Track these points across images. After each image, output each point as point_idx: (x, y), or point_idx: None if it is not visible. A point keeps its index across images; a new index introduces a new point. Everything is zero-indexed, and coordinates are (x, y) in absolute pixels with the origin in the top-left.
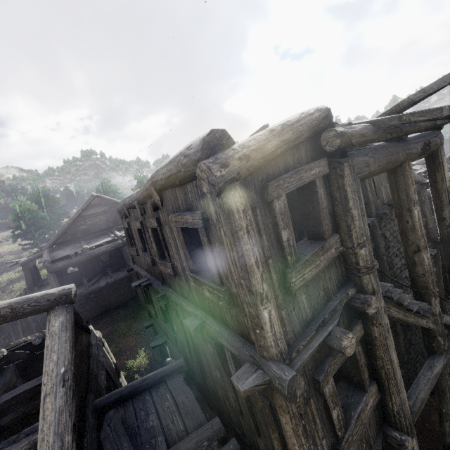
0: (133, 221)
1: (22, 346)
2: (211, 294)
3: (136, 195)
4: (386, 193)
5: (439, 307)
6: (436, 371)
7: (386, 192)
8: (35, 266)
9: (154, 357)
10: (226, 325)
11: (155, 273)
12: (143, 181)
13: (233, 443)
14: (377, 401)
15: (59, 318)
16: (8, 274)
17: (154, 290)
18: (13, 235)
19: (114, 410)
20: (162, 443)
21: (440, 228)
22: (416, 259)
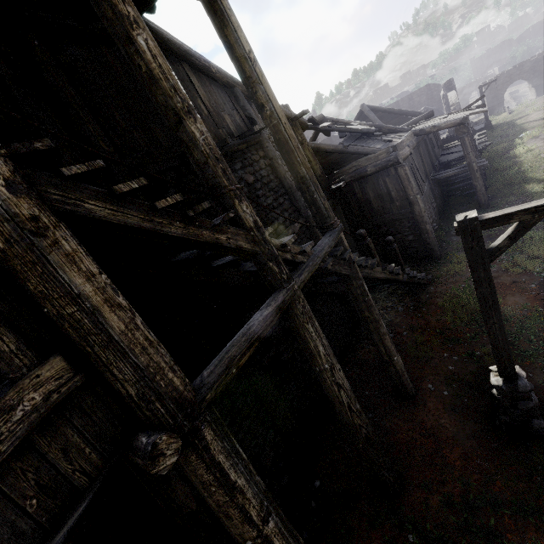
0: None
1: None
2: None
3: None
4: (235, 124)
5: (254, 215)
6: (267, 312)
7: (234, 122)
8: None
9: None
10: None
11: None
12: None
13: None
14: (71, 392)
15: None
16: None
17: None
18: None
19: None
20: None
21: (266, 124)
22: (184, 137)
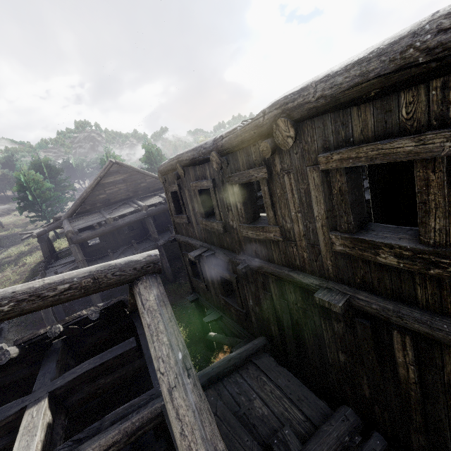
0: (191, 181)
1: (76, 322)
2: (402, 260)
3: (217, 142)
4: None
5: None
6: None
7: None
8: (48, 238)
9: (190, 331)
10: (407, 301)
11: (222, 241)
12: (153, 151)
13: (378, 438)
14: None
15: (152, 290)
16: (17, 247)
17: (211, 262)
18: (19, 207)
19: (214, 396)
20: (291, 437)
21: None
22: None
